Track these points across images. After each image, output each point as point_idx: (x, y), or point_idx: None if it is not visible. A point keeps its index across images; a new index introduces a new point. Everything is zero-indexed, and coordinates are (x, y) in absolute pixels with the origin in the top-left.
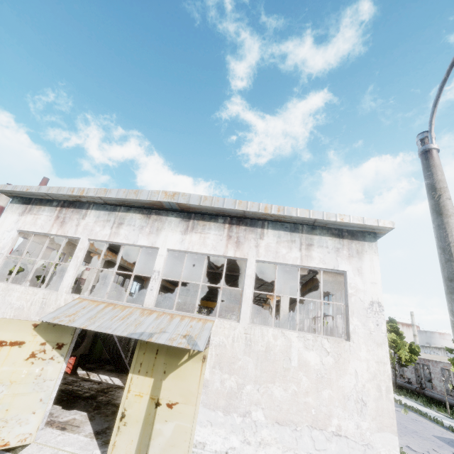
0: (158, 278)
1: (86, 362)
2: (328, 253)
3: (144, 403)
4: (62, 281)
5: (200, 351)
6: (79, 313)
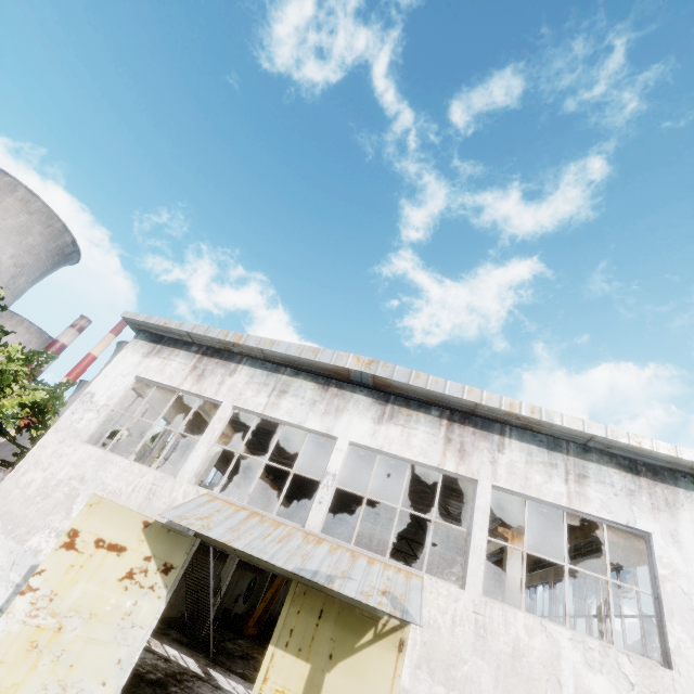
0: (332, 485)
1: None
2: (615, 496)
3: None
4: (186, 463)
5: (395, 629)
6: (213, 518)
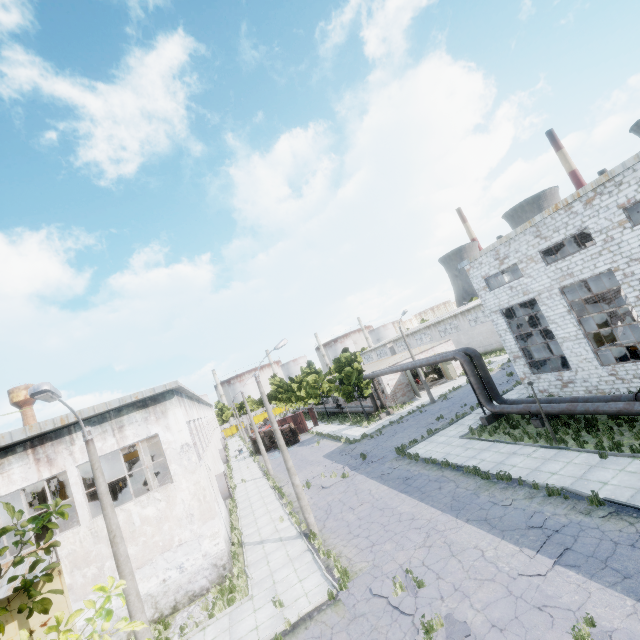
0: None
1: None
2: (140, 426)
3: None
4: None
5: (53, 570)
6: None
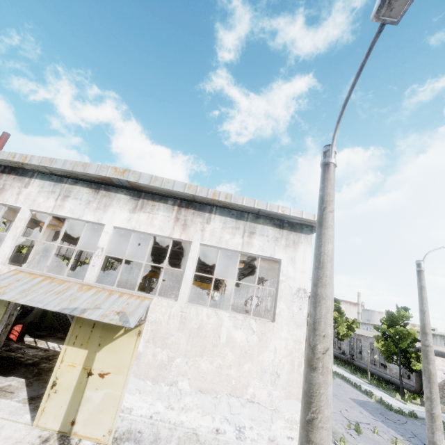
0: (101, 255)
1: (34, 329)
2: (268, 242)
3: (76, 372)
4: None
5: (136, 326)
6: (11, 286)
